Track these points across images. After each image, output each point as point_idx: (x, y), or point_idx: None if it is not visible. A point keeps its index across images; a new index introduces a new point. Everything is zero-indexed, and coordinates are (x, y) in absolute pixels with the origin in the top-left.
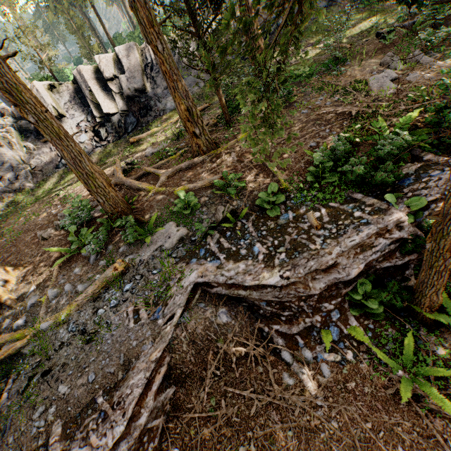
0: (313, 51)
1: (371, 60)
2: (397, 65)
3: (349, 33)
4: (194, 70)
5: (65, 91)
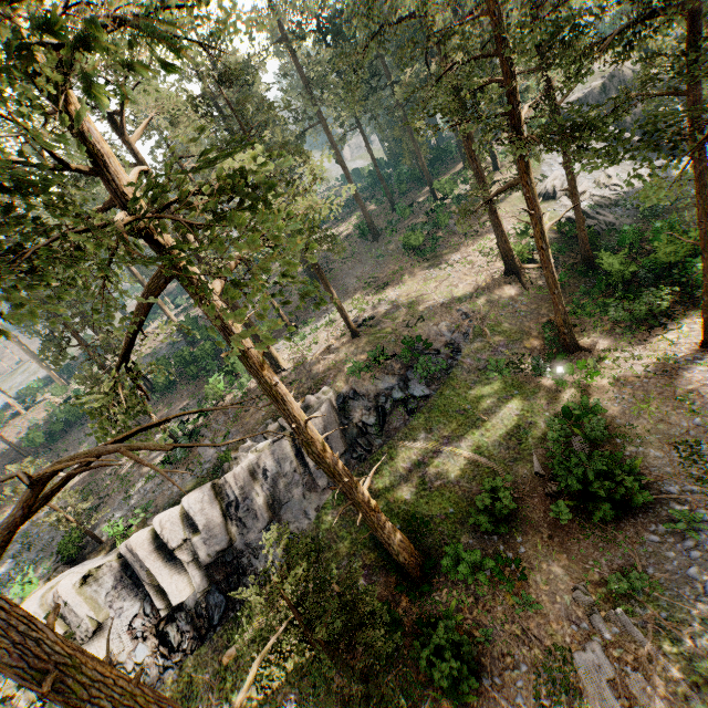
0: (456, 461)
1: (554, 565)
2: (600, 626)
3: (492, 429)
4: (297, 489)
5: (107, 573)
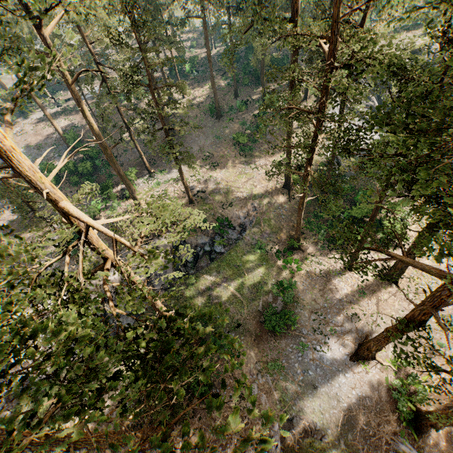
0: (227, 292)
1: (252, 352)
2: (259, 378)
3: (248, 280)
4: None
5: None
